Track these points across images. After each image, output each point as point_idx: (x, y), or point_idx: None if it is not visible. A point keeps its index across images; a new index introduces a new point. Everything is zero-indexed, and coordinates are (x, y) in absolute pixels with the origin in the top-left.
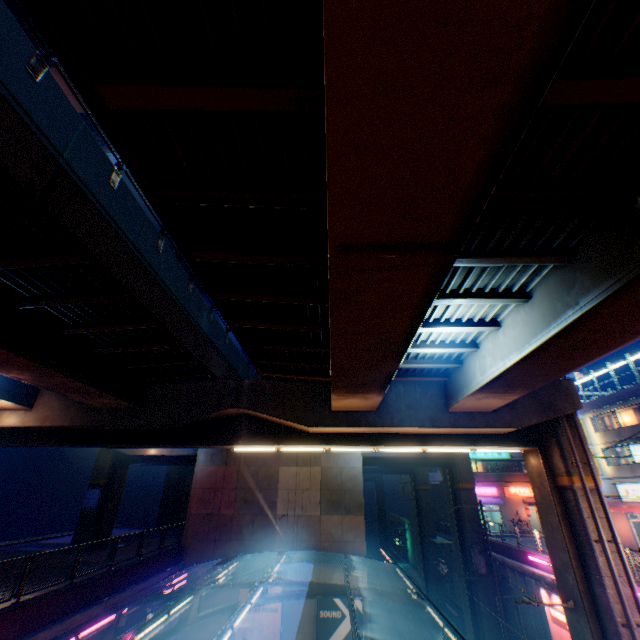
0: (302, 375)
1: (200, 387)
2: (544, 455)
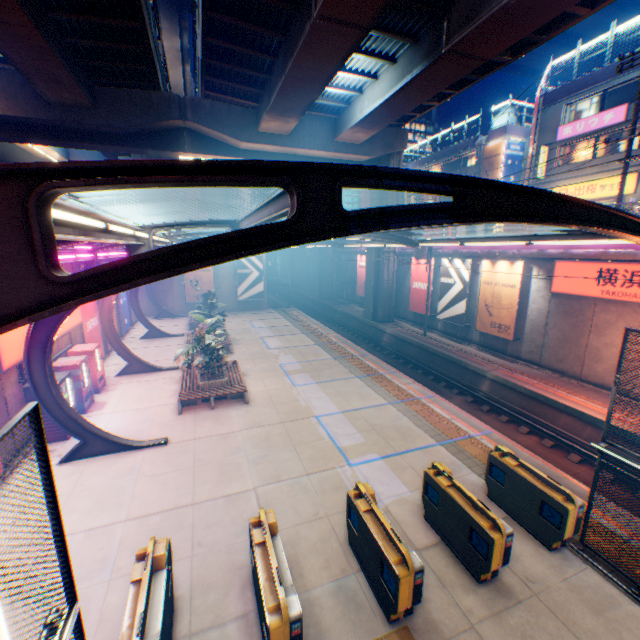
0: (238, 99)
1: (147, 98)
2: None
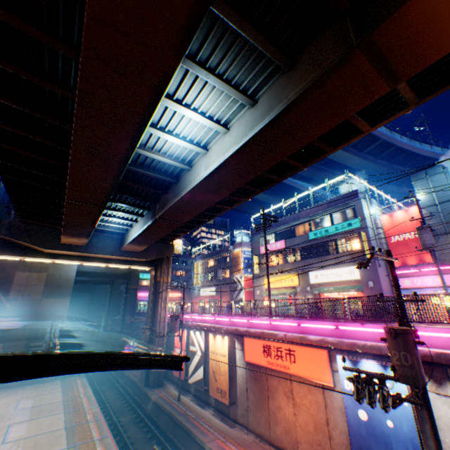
0: (47, 224)
1: None
2: (157, 270)
